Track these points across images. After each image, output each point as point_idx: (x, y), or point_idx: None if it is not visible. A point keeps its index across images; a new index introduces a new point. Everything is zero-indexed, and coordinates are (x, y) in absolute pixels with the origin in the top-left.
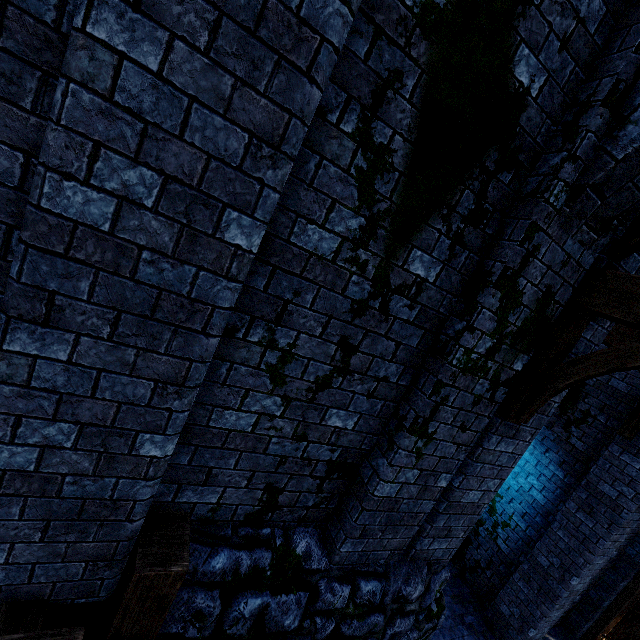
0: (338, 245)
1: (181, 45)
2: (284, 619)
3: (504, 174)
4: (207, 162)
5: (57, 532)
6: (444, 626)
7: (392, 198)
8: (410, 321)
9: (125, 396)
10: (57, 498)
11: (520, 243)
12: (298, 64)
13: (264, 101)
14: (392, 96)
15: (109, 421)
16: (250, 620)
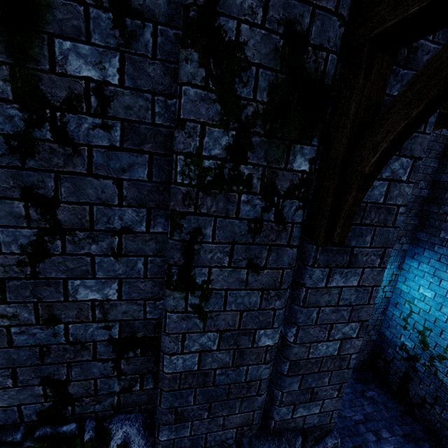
0: None
1: None
2: None
3: None
4: None
5: None
6: None
7: None
8: (117, 146)
9: None
10: None
11: None
12: None
13: None
14: None
15: None
16: None
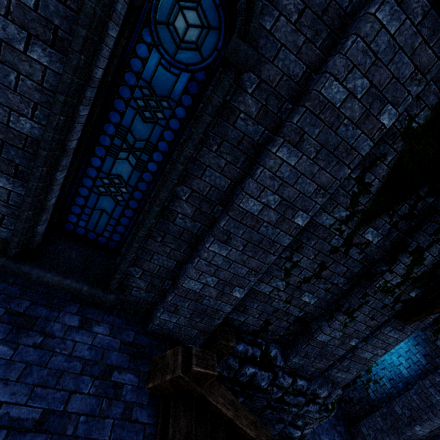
0: (333, 222)
1: (304, 157)
2: (262, 382)
3: (429, 198)
4: (298, 194)
5: (194, 316)
6: (323, 426)
7: (365, 205)
8: (357, 260)
9: (237, 272)
10: (200, 304)
11: (430, 235)
12: (345, 162)
13: (327, 174)
14: (379, 163)
15: (228, 280)
16: (248, 377)
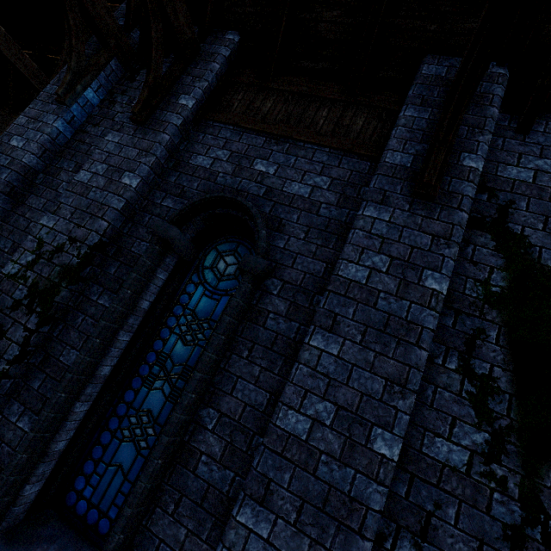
0: (468, 457)
1: (348, 342)
2: None
3: None
4: (361, 397)
5: None
6: None
7: (510, 415)
8: None
9: None
10: None
11: None
12: (410, 341)
13: (392, 361)
14: (480, 343)
15: None
16: None
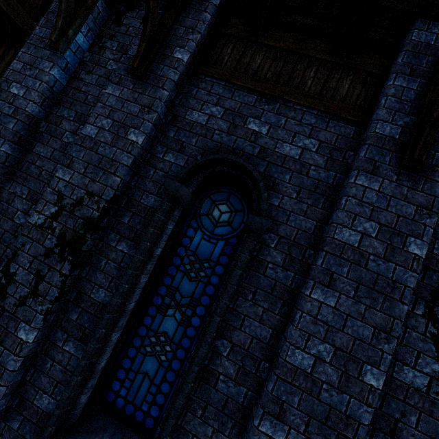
0: (428, 381)
1: (343, 296)
2: None
3: None
4: (354, 341)
5: None
6: None
7: None
8: None
9: None
10: None
11: None
12: (394, 297)
13: (379, 313)
14: None
15: None
16: None
